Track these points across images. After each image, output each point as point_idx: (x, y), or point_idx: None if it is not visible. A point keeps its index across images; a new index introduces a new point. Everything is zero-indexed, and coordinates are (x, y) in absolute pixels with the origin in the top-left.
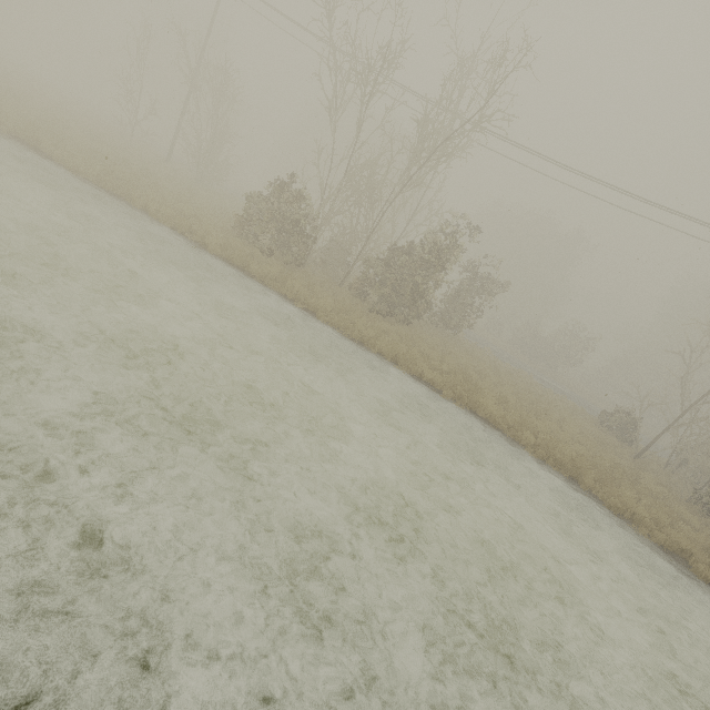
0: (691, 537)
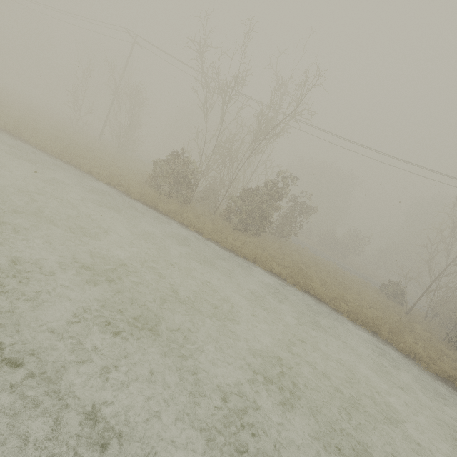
0: (453, 366)
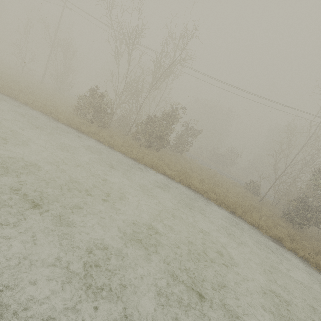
0: (282, 231)
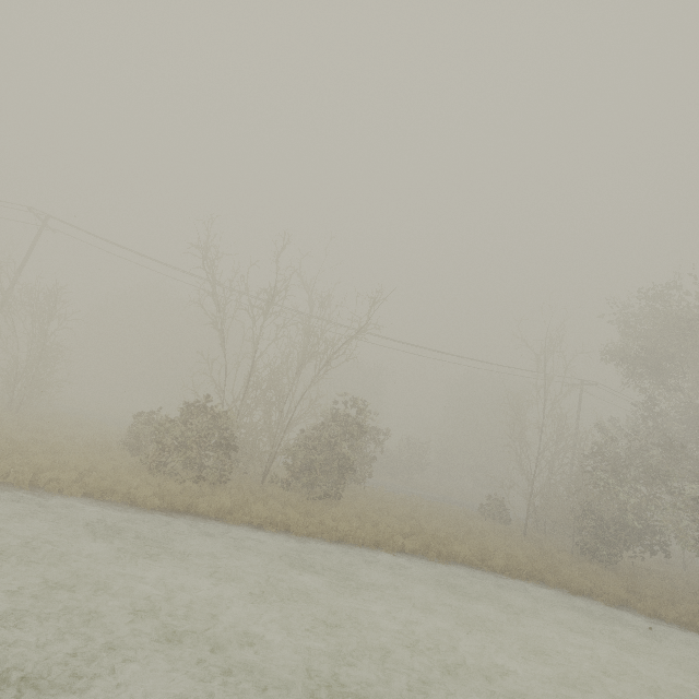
0: (616, 585)
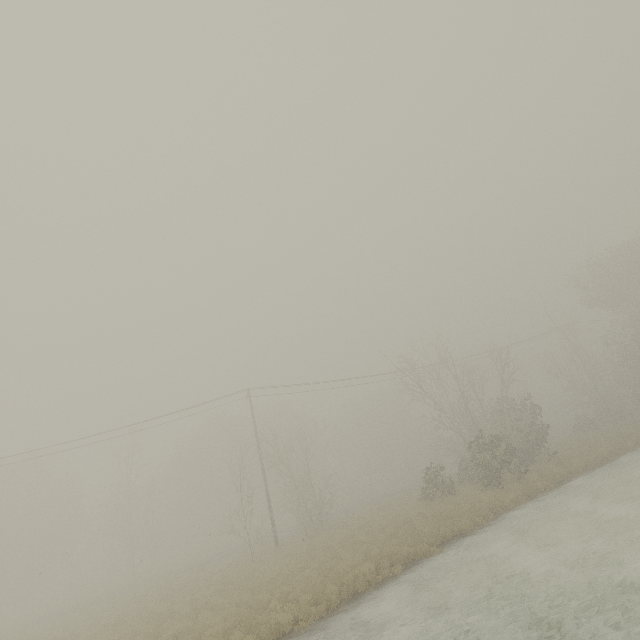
0: None
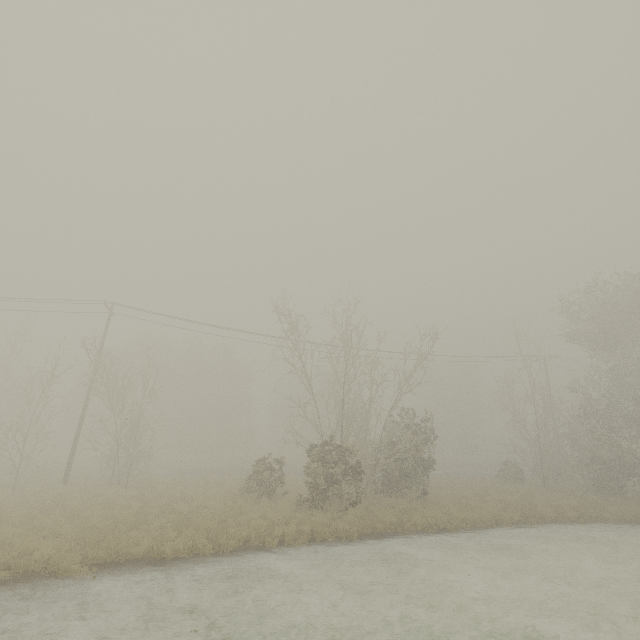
0: None
